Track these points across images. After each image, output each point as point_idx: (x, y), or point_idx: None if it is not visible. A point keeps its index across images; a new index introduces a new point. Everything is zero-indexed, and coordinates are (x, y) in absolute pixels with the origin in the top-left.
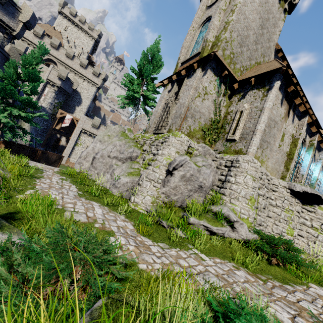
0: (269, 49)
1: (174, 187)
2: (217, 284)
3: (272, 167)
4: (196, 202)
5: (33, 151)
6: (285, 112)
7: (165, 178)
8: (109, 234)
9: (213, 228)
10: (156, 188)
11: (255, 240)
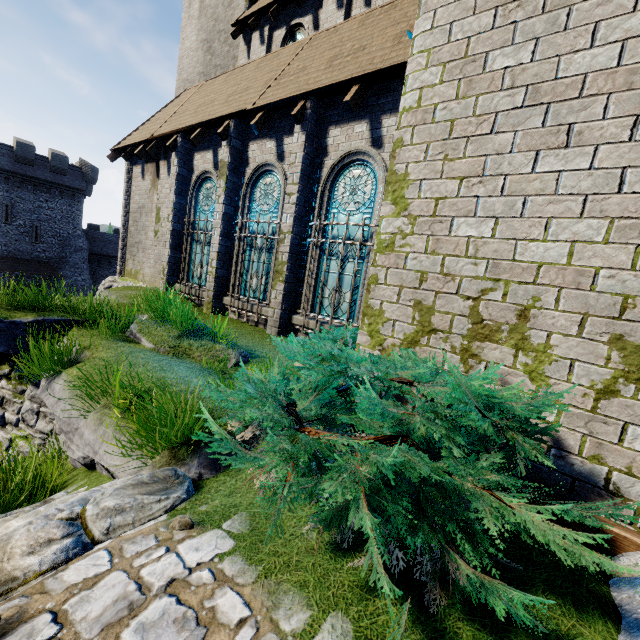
0: (231, 50)
1: None
2: None
3: (152, 273)
4: None
5: None
6: (152, 178)
7: None
8: None
9: None
10: None
11: None
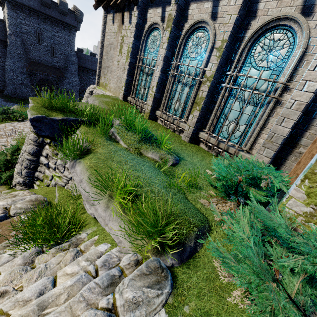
0: None
1: None
2: None
3: (114, 87)
4: None
5: None
6: (118, 24)
7: None
8: None
9: None
10: None
11: None
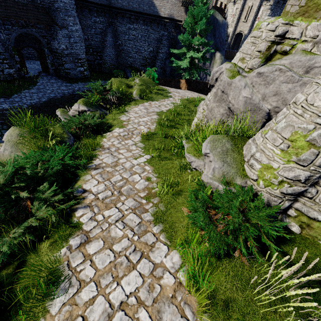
0: None
1: (210, 110)
2: (105, 160)
3: None
4: (232, 132)
5: (205, 85)
6: None
7: (210, 99)
8: (120, 127)
9: (185, 153)
10: (203, 111)
11: (209, 187)
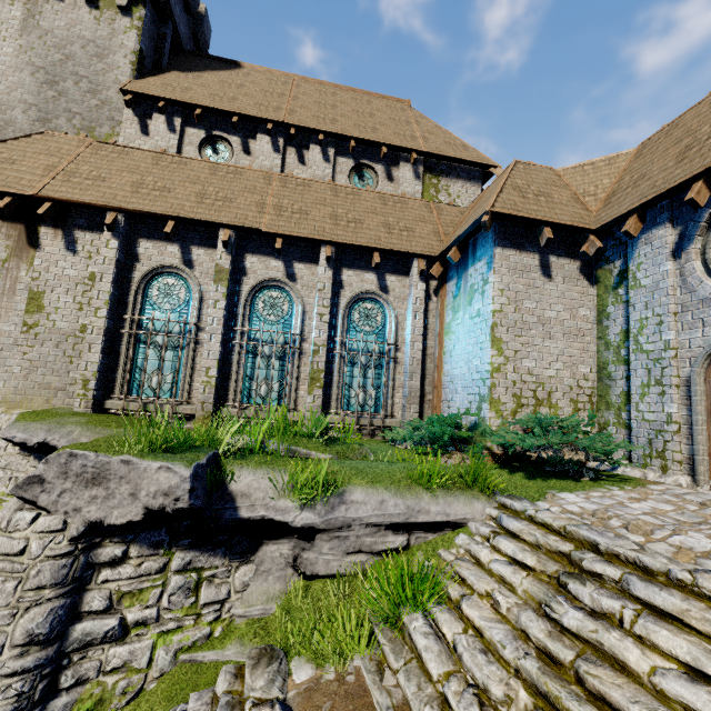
0: (105, 108)
1: None
2: None
3: (16, 387)
4: None
5: None
6: (11, 244)
7: None
8: None
9: None
10: None
11: None
